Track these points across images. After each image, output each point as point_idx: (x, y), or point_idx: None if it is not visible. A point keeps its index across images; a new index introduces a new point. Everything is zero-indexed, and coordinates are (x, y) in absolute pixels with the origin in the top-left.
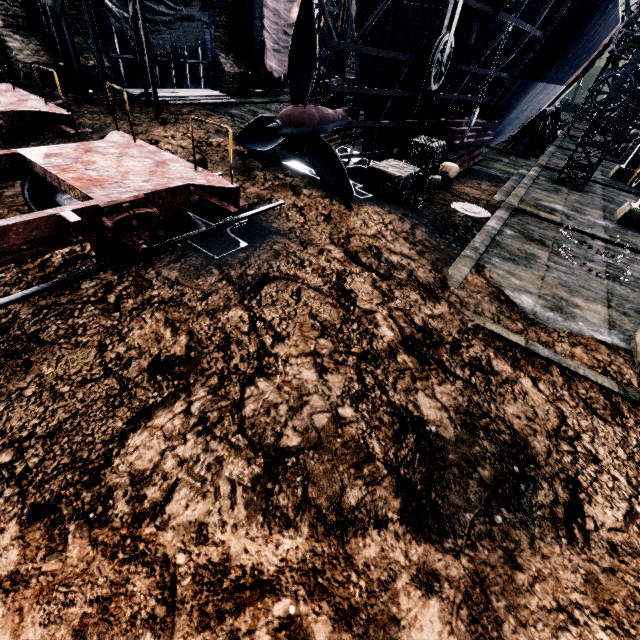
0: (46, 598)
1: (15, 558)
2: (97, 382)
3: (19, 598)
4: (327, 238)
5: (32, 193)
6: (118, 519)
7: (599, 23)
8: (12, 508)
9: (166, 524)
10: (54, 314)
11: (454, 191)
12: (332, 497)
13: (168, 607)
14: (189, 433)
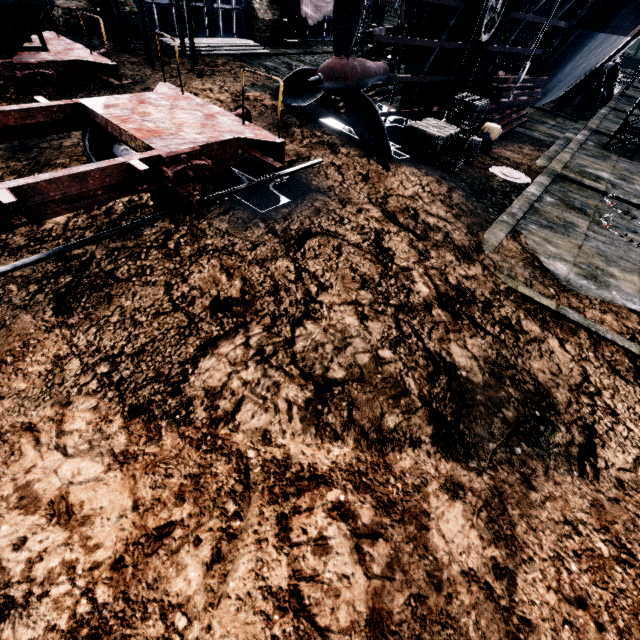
0: (151, 471)
1: (124, 441)
2: (168, 315)
3: (131, 469)
4: (365, 197)
5: (92, 143)
6: (199, 421)
7: None
8: (115, 406)
9: (237, 428)
10: (124, 256)
11: (494, 154)
12: (373, 420)
13: (244, 486)
14: (250, 361)
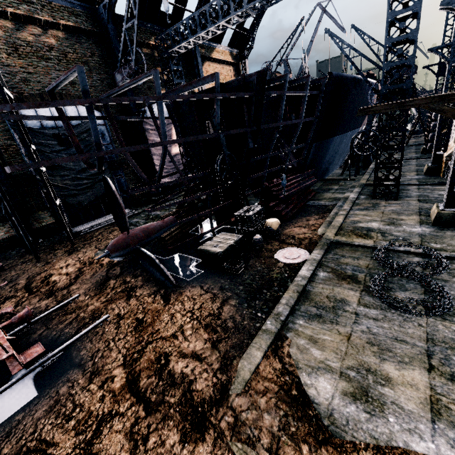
0: None
1: None
2: None
3: None
4: (122, 357)
5: None
6: None
7: (357, 94)
8: None
9: None
10: None
11: (283, 236)
12: None
13: None
14: None
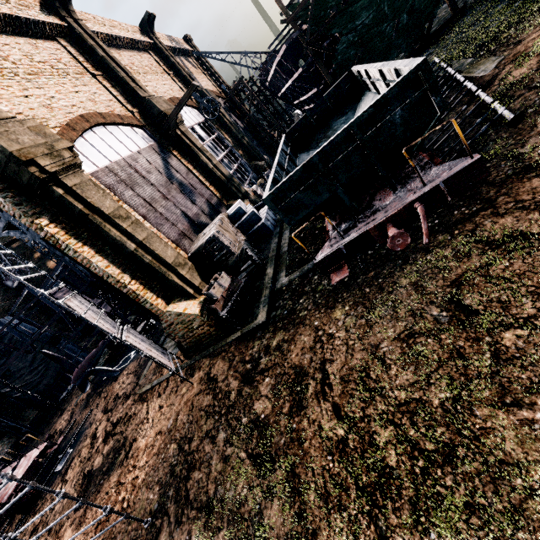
0: None
1: None
2: None
3: None
4: (101, 411)
5: None
6: None
7: None
8: None
9: None
10: None
11: None
12: (60, 523)
13: None
14: None
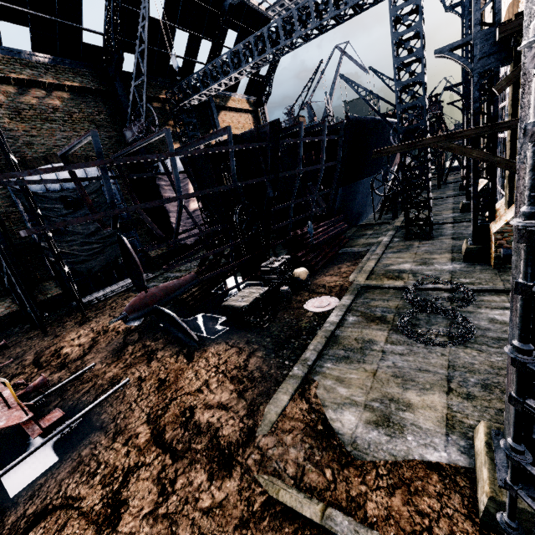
0: None
1: None
2: None
3: None
4: (145, 415)
5: None
6: None
7: (380, 135)
8: None
9: None
10: None
11: (313, 286)
12: None
13: None
14: None
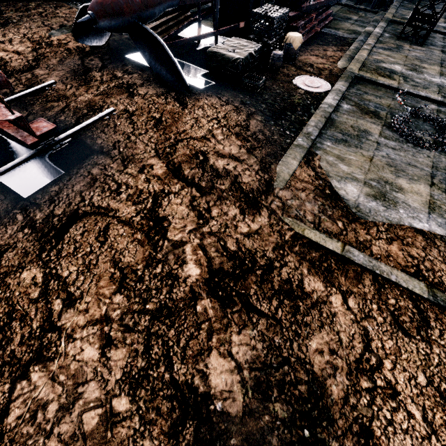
0: None
1: None
2: None
3: None
4: (152, 149)
5: None
6: None
7: None
8: None
9: None
10: None
11: (299, 63)
12: None
13: None
14: None
